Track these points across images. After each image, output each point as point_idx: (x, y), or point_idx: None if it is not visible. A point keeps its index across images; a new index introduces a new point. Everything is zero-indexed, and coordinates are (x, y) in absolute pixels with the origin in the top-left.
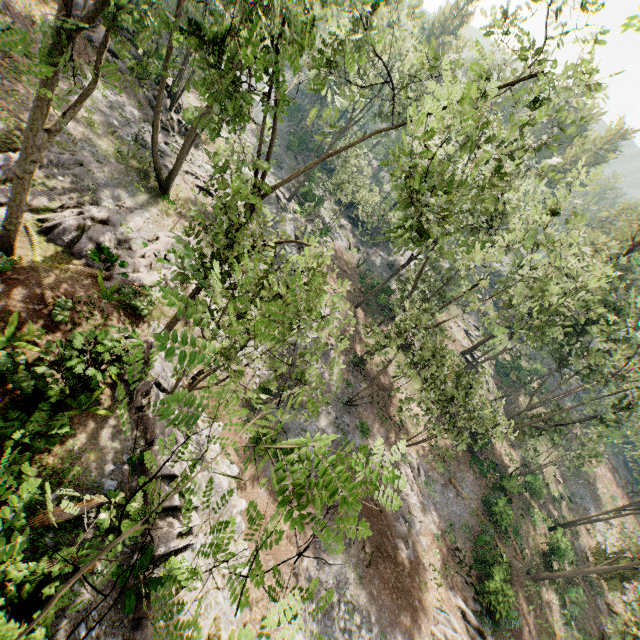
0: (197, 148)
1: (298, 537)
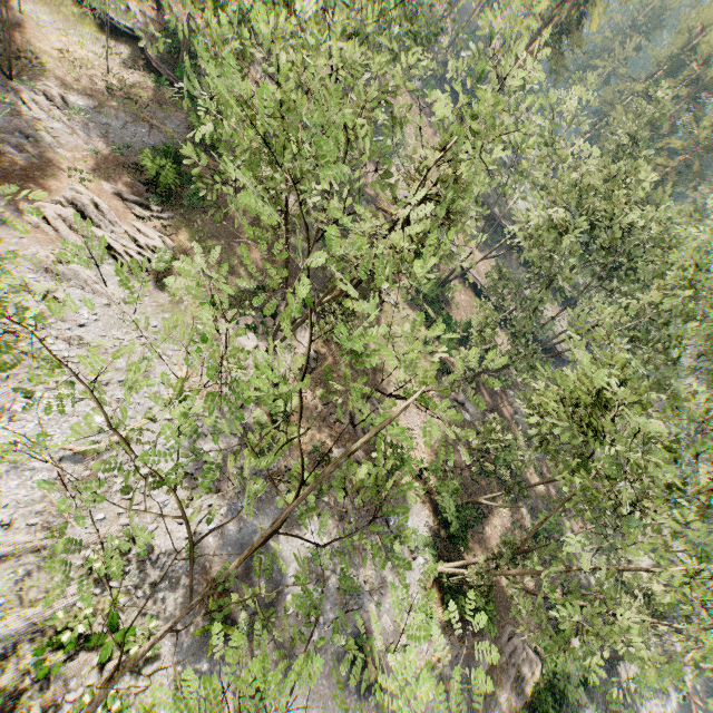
0: None
1: None
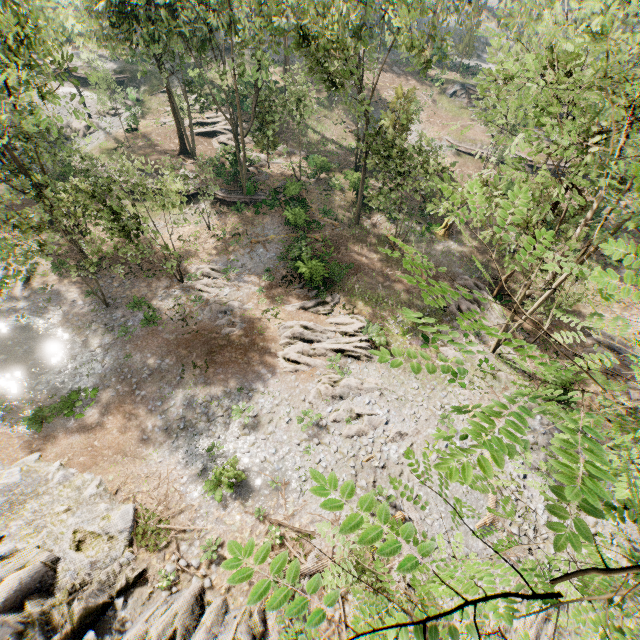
0: None
1: (131, 423)
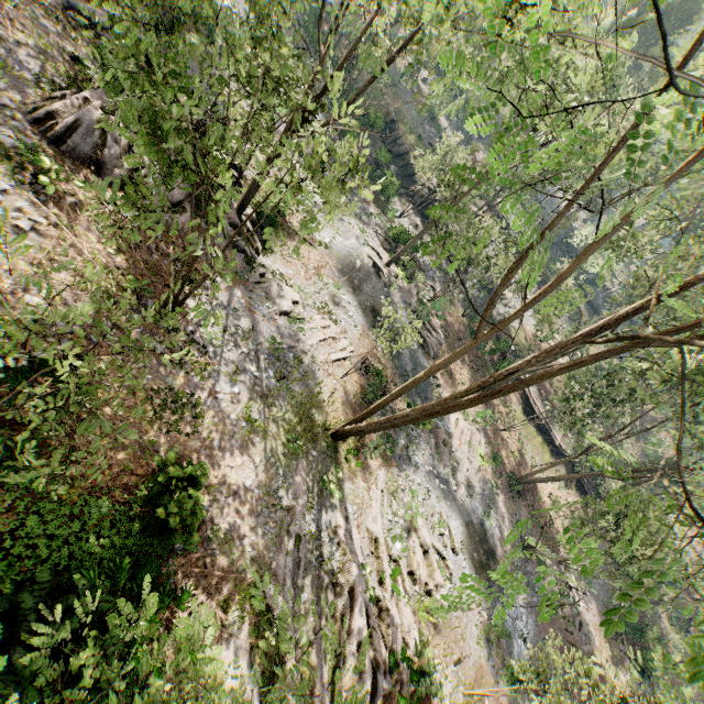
0: (284, 255)
1: None
